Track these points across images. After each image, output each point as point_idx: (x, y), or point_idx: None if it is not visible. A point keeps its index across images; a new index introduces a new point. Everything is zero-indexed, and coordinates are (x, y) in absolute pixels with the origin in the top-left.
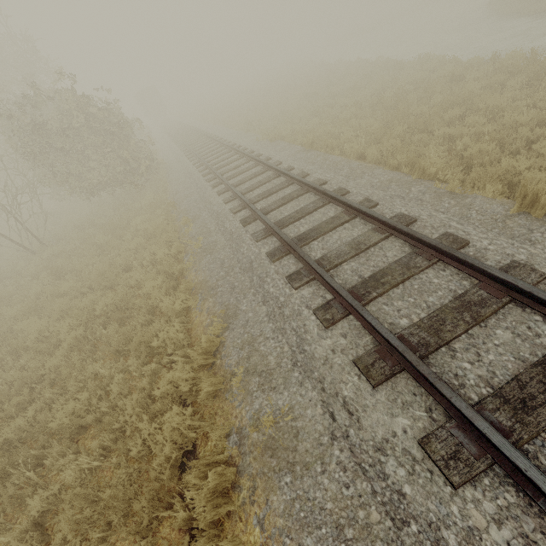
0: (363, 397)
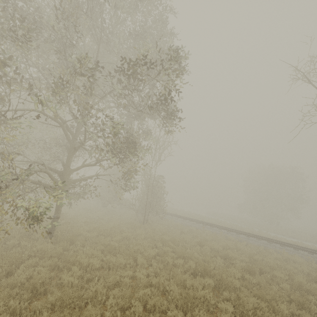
0: (314, 255)
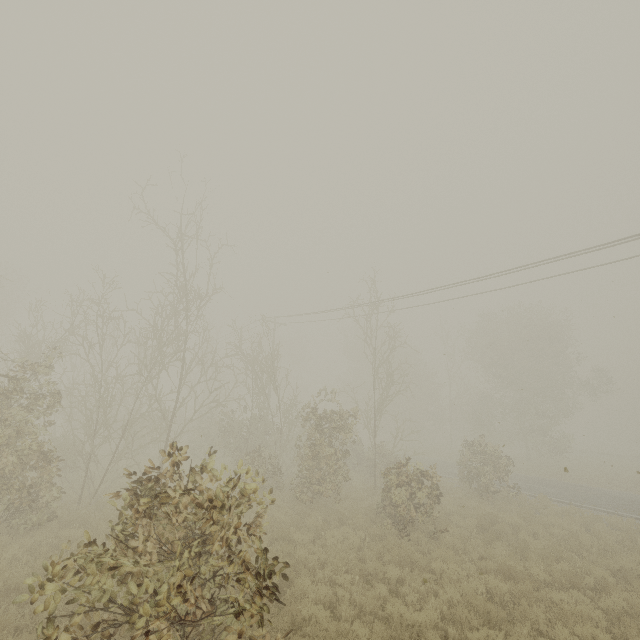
0: None
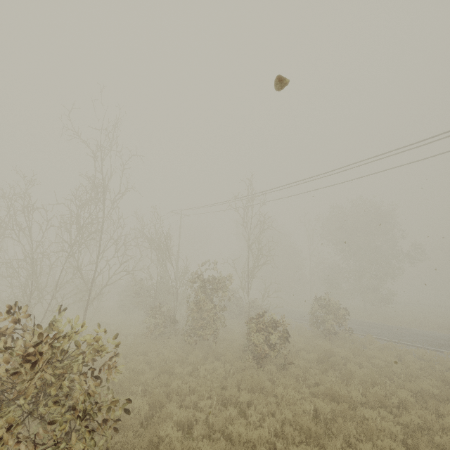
0: None
